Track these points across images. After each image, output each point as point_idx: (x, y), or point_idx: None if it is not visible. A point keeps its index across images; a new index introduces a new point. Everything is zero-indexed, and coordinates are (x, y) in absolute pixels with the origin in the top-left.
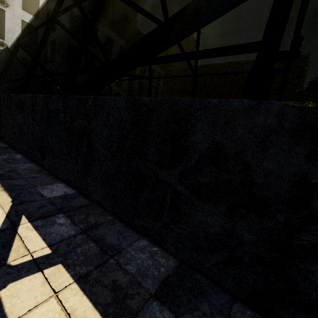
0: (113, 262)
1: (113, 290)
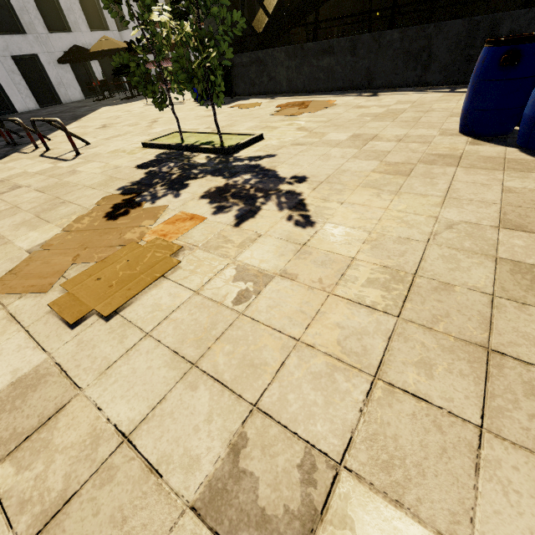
0: None
1: None
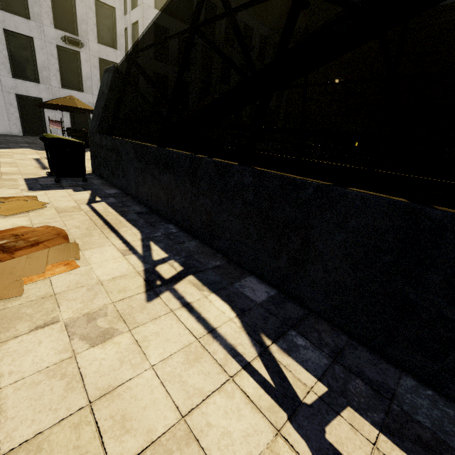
0: (397, 409)
1: (425, 448)
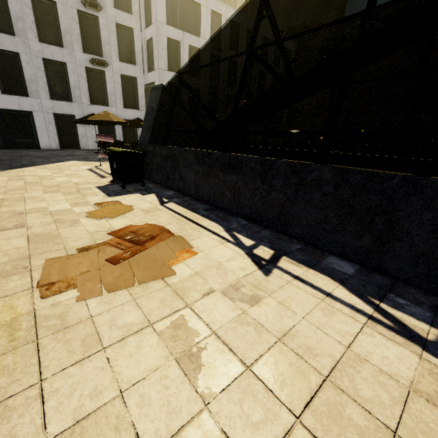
0: None
1: None
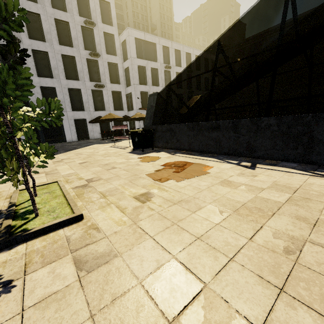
0: None
1: None
